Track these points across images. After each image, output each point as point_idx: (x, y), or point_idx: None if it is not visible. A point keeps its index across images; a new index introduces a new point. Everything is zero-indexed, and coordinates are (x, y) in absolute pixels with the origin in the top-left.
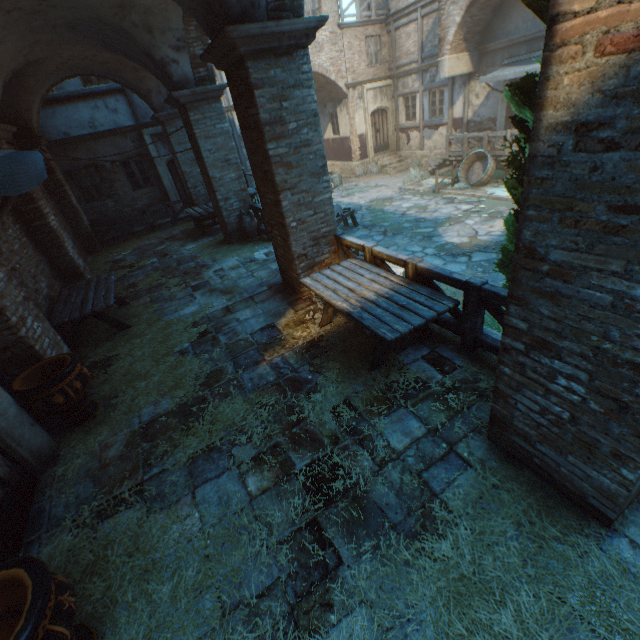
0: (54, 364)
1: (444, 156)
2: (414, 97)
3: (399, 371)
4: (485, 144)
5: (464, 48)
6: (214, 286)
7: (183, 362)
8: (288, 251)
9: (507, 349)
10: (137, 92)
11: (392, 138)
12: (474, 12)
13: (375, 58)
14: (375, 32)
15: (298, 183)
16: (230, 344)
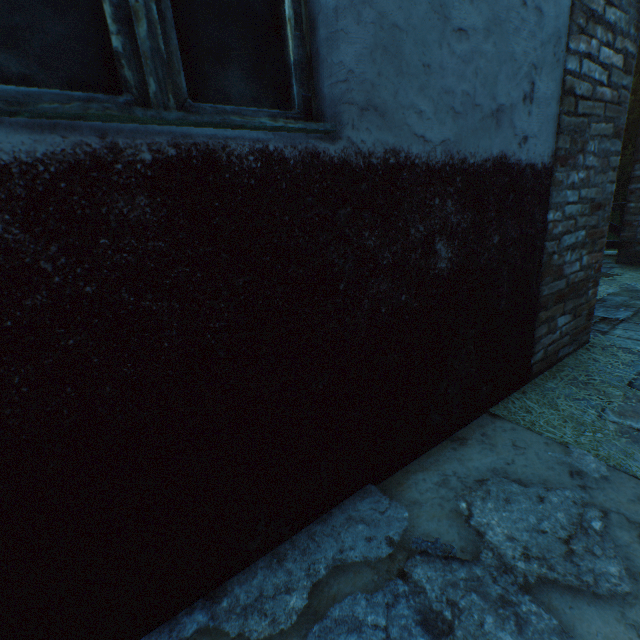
0: None
1: None
2: None
3: None
4: None
5: None
6: None
7: None
8: None
9: (632, 192)
10: None
11: None
12: None
13: None
14: None
15: None
16: None
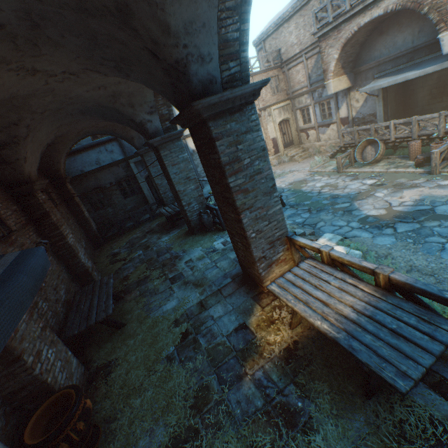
0: (62, 398)
1: (337, 143)
2: (307, 108)
3: (402, 402)
4: (373, 133)
5: (342, 72)
6: (187, 278)
7: (171, 372)
8: (249, 255)
9: None
10: (125, 139)
11: (295, 136)
12: (347, 49)
13: (276, 89)
14: (274, 74)
15: (254, 202)
16: (210, 349)
